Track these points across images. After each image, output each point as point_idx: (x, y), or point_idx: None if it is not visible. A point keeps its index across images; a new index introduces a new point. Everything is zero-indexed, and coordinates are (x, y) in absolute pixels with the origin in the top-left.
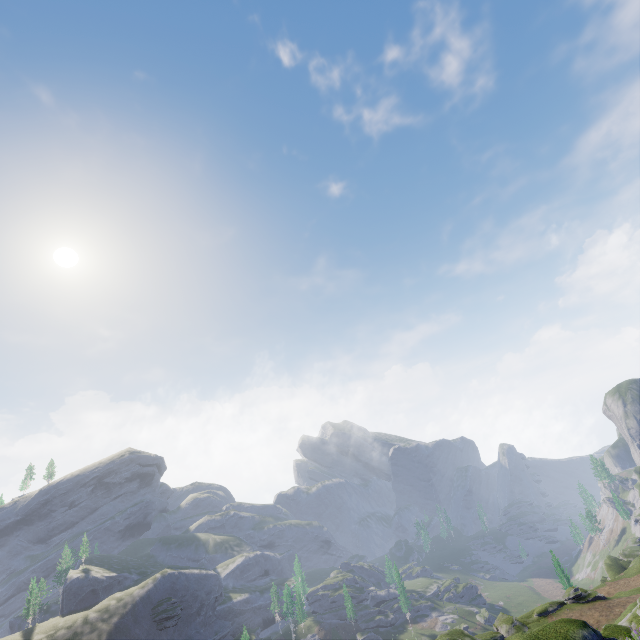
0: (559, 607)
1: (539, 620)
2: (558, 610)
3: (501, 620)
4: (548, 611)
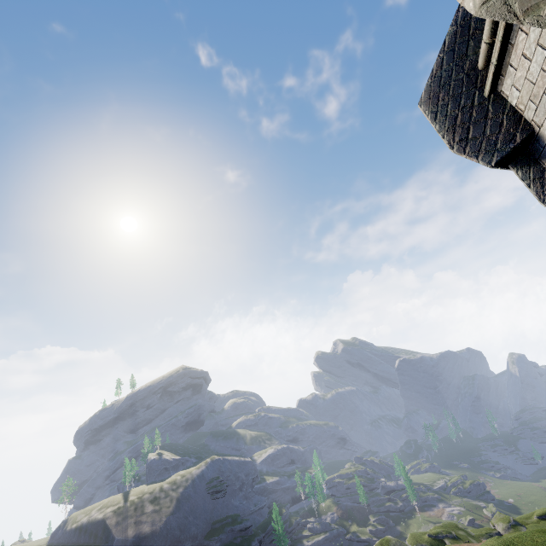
0: None
1: (539, 522)
2: None
3: (498, 518)
4: None
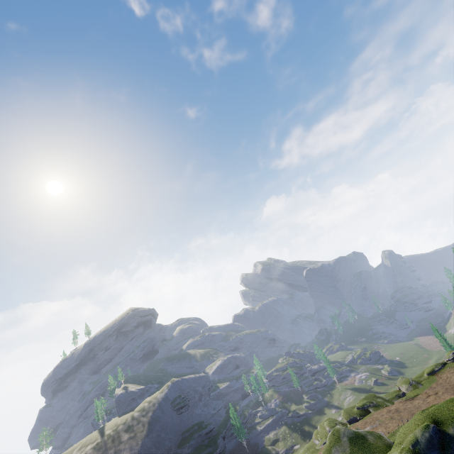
0: (442, 367)
1: (429, 378)
2: (442, 369)
3: (401, 382)
4: (435, 371)
